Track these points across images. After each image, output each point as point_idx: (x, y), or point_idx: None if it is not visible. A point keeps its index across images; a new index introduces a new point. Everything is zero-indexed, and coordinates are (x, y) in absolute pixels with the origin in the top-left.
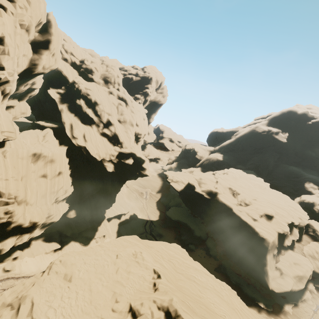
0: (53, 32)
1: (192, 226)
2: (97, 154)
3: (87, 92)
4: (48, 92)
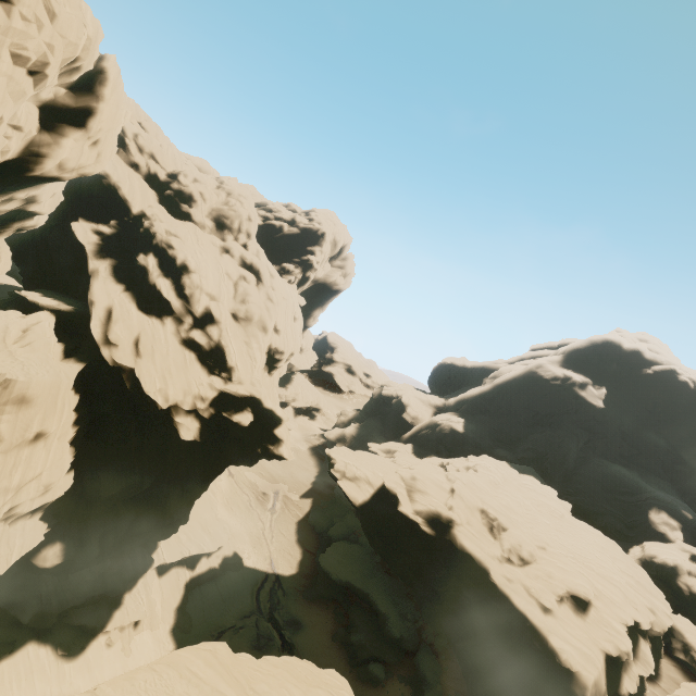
0: (105, 95)
1: (381, 603)
2: (163, 391)
3: (170, 242)
4: (71, 228)
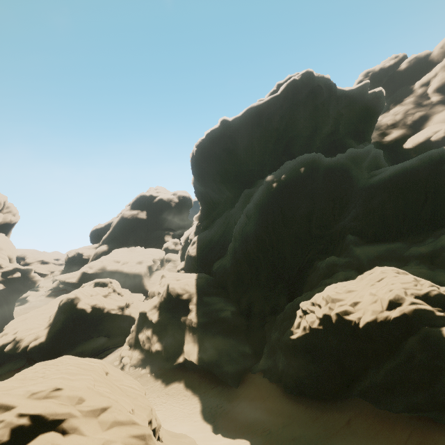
0: None
1: None
2: None
3: None
4: None
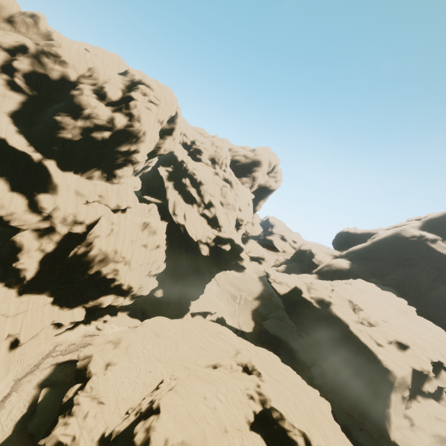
0: (178, 122)
1: (294, 345)
2: (195, 234)
3: (194, 172)
4: (157, 170)
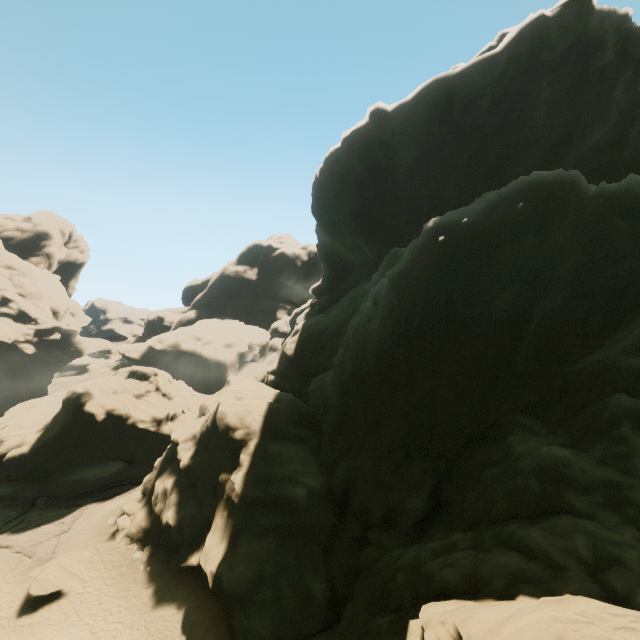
0: None
1: None
2: (5, 336)
3: None
4: None
